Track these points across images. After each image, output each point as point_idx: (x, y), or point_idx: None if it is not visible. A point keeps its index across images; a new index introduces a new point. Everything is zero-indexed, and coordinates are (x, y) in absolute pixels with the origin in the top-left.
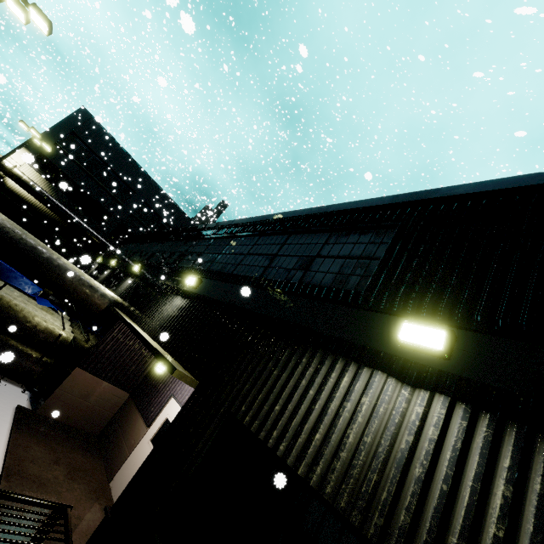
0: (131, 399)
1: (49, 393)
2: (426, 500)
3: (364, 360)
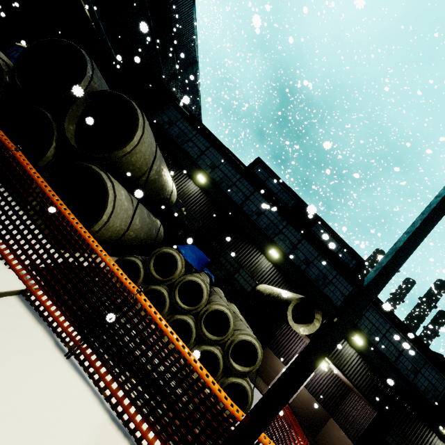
0: None
1: None
2: None
3: (432, 429)
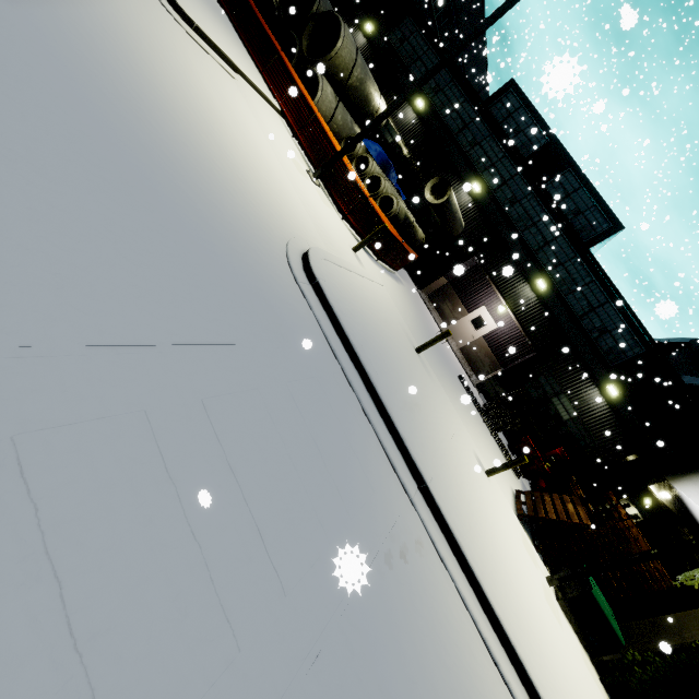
0: (450, 286)
1: (425, 283)
2: (588, 409)
3: (596, 384)
